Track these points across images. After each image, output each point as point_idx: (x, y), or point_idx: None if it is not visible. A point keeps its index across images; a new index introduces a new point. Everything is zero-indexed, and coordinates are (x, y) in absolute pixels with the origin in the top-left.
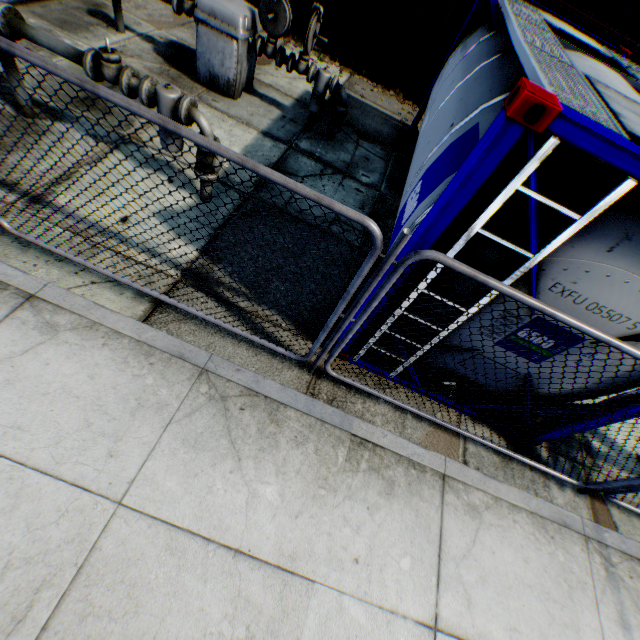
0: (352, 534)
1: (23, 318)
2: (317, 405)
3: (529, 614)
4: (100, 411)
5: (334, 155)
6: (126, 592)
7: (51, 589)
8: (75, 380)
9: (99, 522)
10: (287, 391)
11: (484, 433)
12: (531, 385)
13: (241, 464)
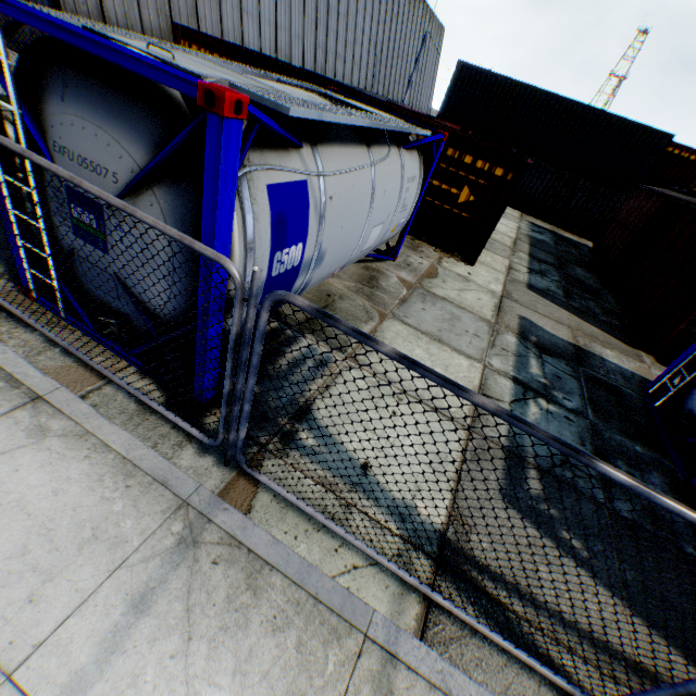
0: None
1: None
2: None
3: None
4: None
5: None
6: None
7: None
8: None
9: None
10: None
11: (144, 385)
12: (138, 297)
13: None
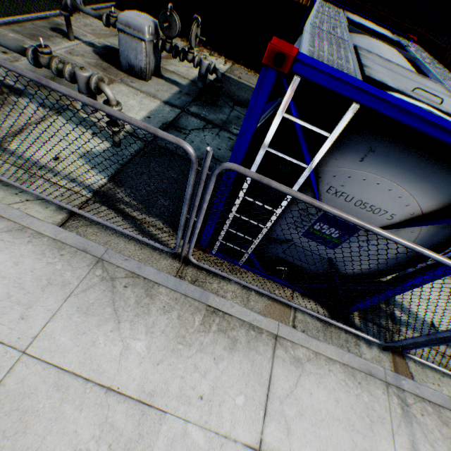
0: (200, 378)
1: None
2: (183, 284)
3: (337, 441)
4: (19, 287)
5: (214, 116)
6: (19, 417)
7: None
8: (4, 266)
9: (7, 365)
10: (161, 274)
11: (311, 305)
12: (335, 267)
13: (120, 325)
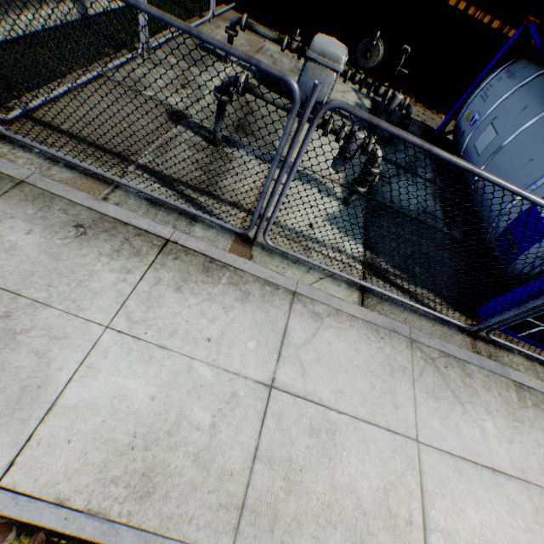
0: None
1: (298, 310)
2: (483, 360)
3: None
4: (374, 376)
5: (397, 157)
6: (451, 501)
7: (414, 502)
8: (349, 354)
9: (414, 455)
10: (462, 351)
11: None
12: None
13: (464, 407)
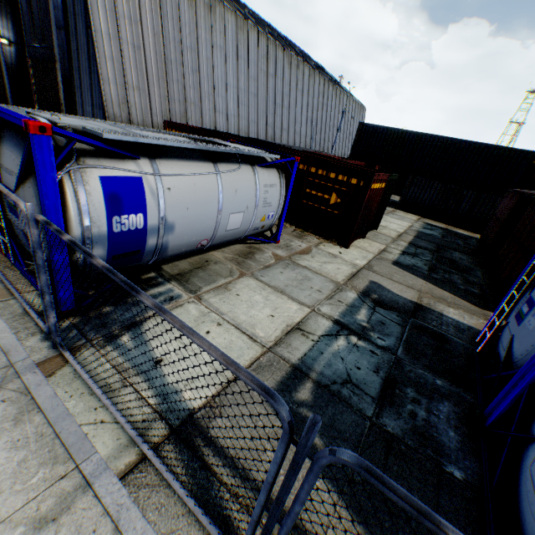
0: None
1: None
2: None
3: None
4: None
5: None
6: None
7: None
8: None
9: None
10: None
11: (37, 301)
12: None
13: None
